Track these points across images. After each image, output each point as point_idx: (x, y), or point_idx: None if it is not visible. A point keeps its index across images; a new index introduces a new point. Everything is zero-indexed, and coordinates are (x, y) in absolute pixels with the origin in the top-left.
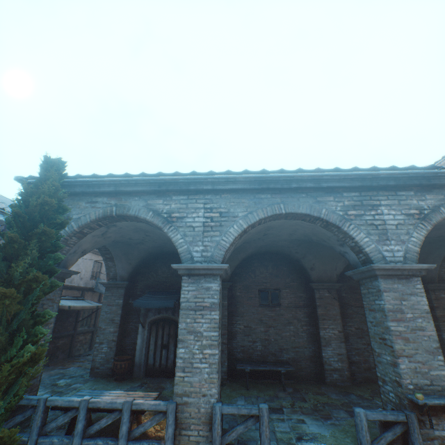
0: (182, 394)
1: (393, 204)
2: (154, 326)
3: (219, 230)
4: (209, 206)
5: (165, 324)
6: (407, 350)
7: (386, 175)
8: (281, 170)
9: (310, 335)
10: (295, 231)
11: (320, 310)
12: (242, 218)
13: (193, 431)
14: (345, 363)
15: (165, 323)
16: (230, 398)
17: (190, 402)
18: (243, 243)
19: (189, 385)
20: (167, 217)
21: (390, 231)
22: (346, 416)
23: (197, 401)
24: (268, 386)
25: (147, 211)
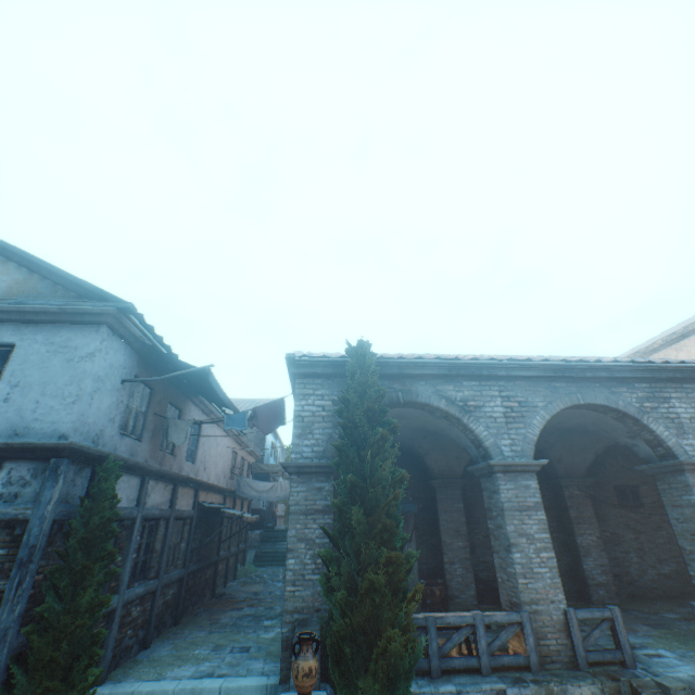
0: (530, 602)
1: (682, 396)
2: None
3: (522, 421)
4: (505, 394)
5: None
6: None
7: (673, 368)
8: (578, 359)
9: (561, 544)
10: (569, 419)
11: (573, 512)
12: (542, 409)
13: (551, 640)
14: (609, 576)
15: None
16: None
17: (539, 609)
18: None
19: (534, 592)
20: (462, 406)
21: (685, 424)
22: (649, 627)
23: (547, 608)
24: None
25: (438, 398)
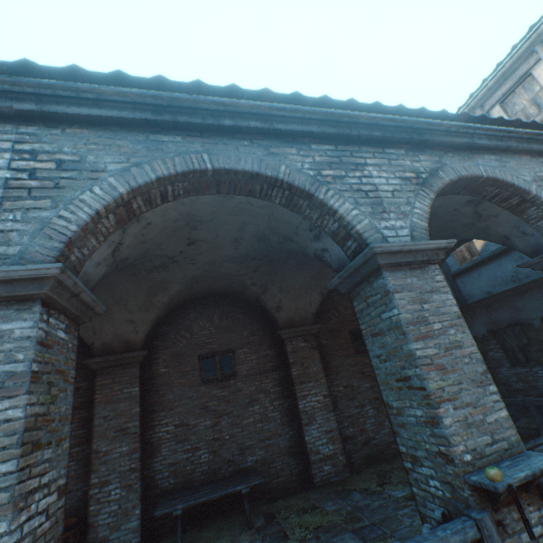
0: None
1: (383, 164)
2: None
3: (52, 196)
4: (30, 147)
5: None
6: (447, 388)
7: (369, 120)
8: (197, 83)
9: (285, 413)
10: (242, 230)
11: (296, 369)
12: (116, 174)
13: None
14: (338, 444)
15: None
16: None
17: None
18: (142, 252)
19: None
20: None
21: (386, 200)
22: None
23: None
24: (222, 527)
25: None
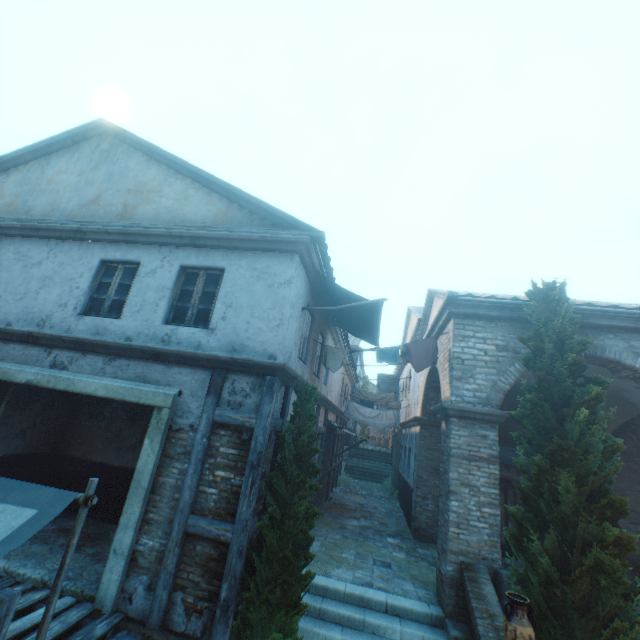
0: None
1: None
2: None
3: None
4: None
5: (507, 486)
6: None
7: None
8: None
9: None
10: None
11: None
12: None
13: None
14: None
15: (506, 485)
16: None
17: None
18: None
19: None
20: None
21: None
22: None
23: None
24: None
25: (632, 355)
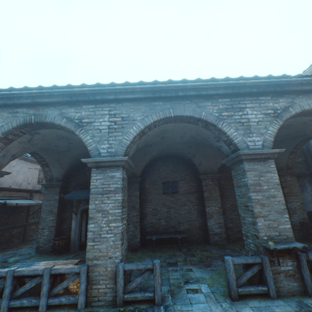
0: (93, 258)
1: (255, 106)
2: (84, 213)
3: (121, 131)
4: (113, 112)
5: None
6: (263, 212)
7: (251, 84)
8: (169, 80)
9: (199, 212)
10: (184, 134)
11: (206, 194)
12: (140, 121)
13: (102, 285)
14: (223, 229)
15: None
16: (140, 259)
17: (99, 264)
18: (144, 144)
19: (98, 251)
20: (78, 123)
21: (253, 126)
22: (222, 263)
23: (105, 262)
24: (169, 248)
25: (61, 118)
